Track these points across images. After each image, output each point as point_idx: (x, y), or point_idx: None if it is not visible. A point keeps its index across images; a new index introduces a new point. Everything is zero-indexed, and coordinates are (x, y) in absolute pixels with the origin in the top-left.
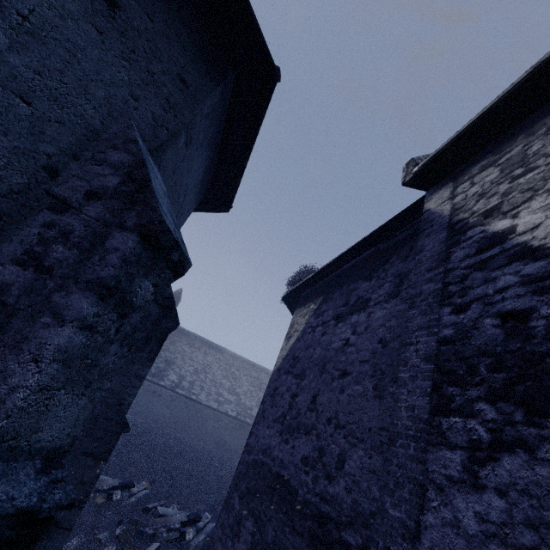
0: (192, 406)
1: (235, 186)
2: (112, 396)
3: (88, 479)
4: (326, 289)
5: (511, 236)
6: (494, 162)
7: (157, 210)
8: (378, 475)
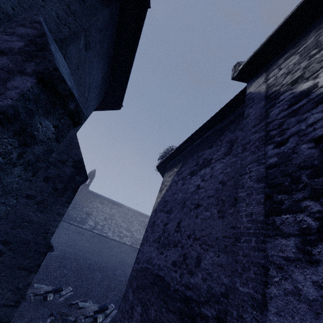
0: (103, 240)
1: (124, 90)
2: (40, 227)
3: (23, 285)
4: (183, 158)
5: (315, 90)
6: (294, 52)
7: (53, 61)
8: (224, 267)
